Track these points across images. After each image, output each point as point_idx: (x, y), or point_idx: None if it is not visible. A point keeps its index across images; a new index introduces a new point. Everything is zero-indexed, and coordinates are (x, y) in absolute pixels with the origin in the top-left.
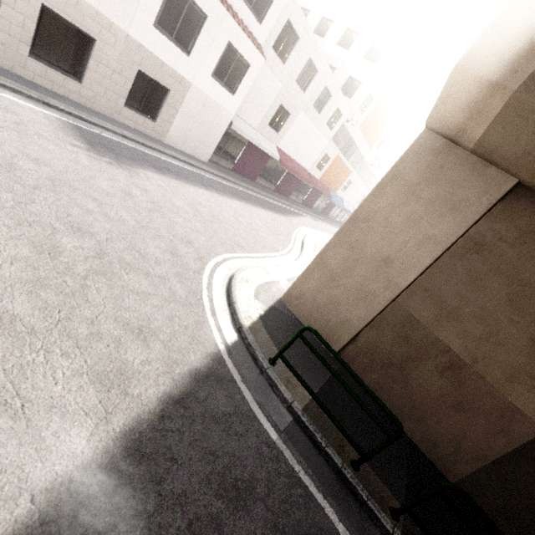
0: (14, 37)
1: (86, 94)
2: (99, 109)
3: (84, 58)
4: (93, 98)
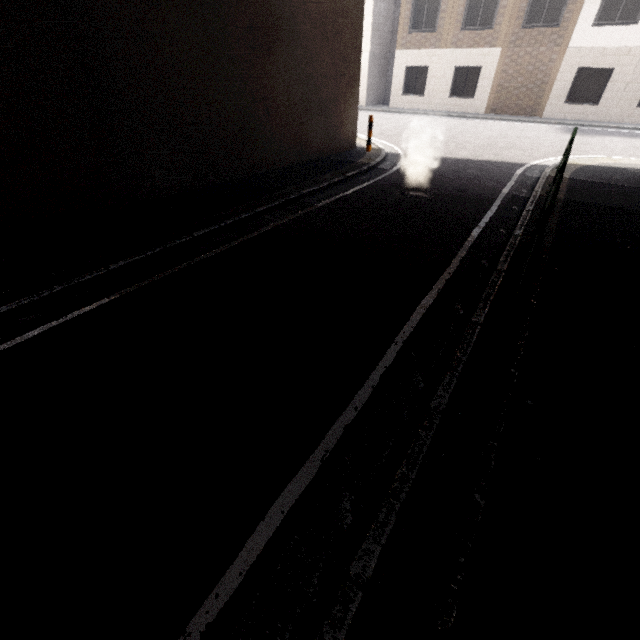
0: (557, 97)
1: (600, 112)
2: (610, 120)
3: (603, 86)
4: (605, 113)
